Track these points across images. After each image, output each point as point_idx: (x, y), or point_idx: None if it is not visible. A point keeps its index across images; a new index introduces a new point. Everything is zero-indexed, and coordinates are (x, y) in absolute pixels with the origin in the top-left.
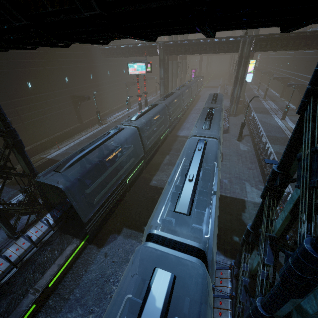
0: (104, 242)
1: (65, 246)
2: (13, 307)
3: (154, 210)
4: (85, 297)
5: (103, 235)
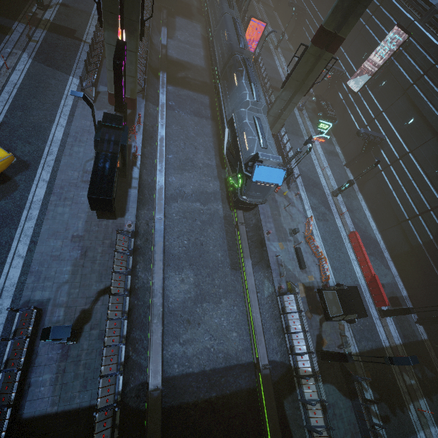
0: (174, 17)
1: (158, 13)
2: (158, 25)
3: (189, 12)
4: (180, 30)
5: (172, 15)
